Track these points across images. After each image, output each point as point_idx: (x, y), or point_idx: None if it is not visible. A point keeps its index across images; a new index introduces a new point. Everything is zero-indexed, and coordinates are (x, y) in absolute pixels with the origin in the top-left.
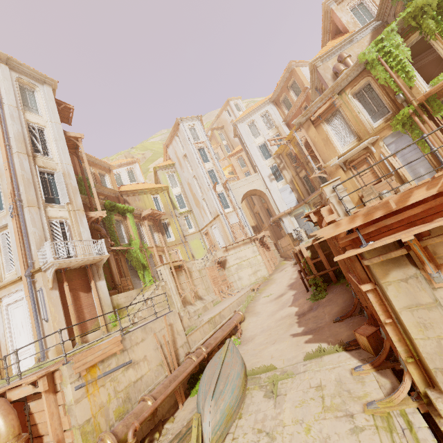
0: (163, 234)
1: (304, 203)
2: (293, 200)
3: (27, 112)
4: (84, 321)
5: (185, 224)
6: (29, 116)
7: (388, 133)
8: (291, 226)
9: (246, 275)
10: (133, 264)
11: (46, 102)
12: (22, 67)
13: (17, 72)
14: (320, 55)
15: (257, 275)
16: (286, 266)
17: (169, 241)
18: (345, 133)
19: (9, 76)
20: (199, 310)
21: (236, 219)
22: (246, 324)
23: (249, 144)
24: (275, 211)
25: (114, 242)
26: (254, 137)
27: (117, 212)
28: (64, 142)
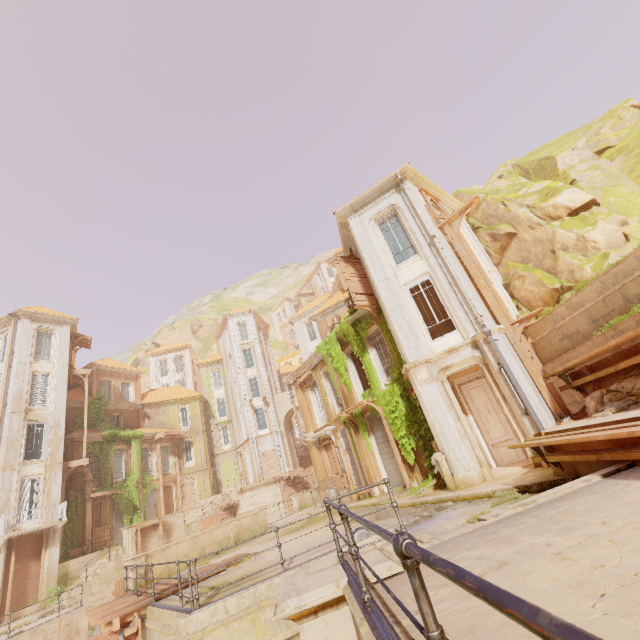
0: (181, 457)
1: None
2: None
3: (36, 362)
4: None
5: (220, 438)
6: (37, 366)
7: (341, 426)
8: None
9: None
10: (121, 507)
11: (59, 344)
12: (45, 316)
13: (39, 321)
14: (318, 312)
15: None
16: None
17: (187, 467)
18: (322, 407)
19: (28, 330)
20: None
21: (271, 444)
22: None
23: (303, 348)
24: None
25: (104, 482)
26: (310, 339)
27: (120, 441)
28: (66, 386)
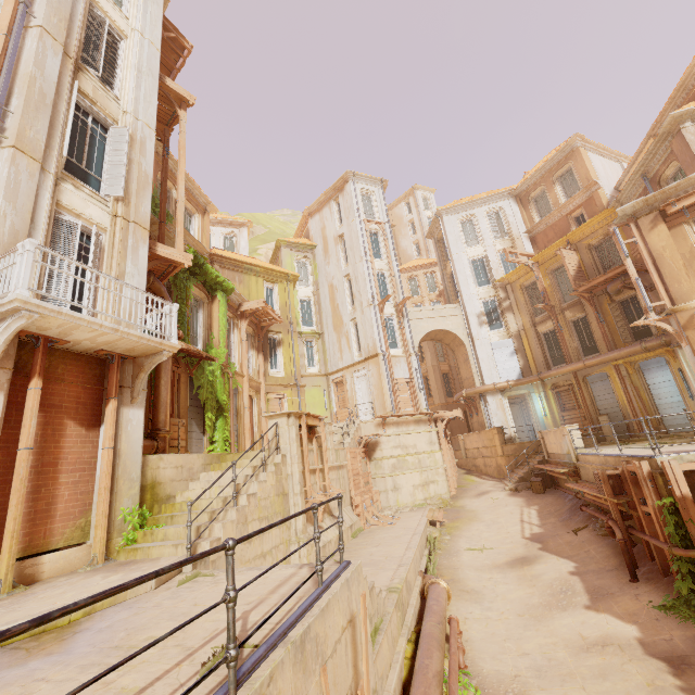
0: (265, 357)
1: (540, 379)
2: (513, 368)
3: None
4: (66, 608)
5: (303, 355)
6: None
7: None
8: (499, 414)
9: (408, 485)
10: (203, 395)
11: None
12: None
13: None
14: None
15: (429, 490)
16: (486, 489)
17: (273, 376)
18: None
19: None
20: (331, 544)
21: (405, 371)
22: (459, 623)
23: (456, 252)
24: (474, 379)
25: None
26: (467, 244)
27: (201, 280)
28: (155, 84)
